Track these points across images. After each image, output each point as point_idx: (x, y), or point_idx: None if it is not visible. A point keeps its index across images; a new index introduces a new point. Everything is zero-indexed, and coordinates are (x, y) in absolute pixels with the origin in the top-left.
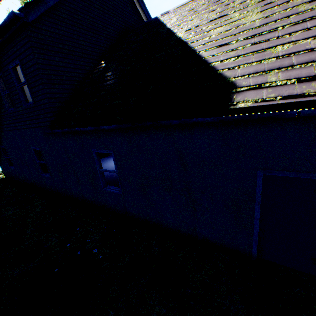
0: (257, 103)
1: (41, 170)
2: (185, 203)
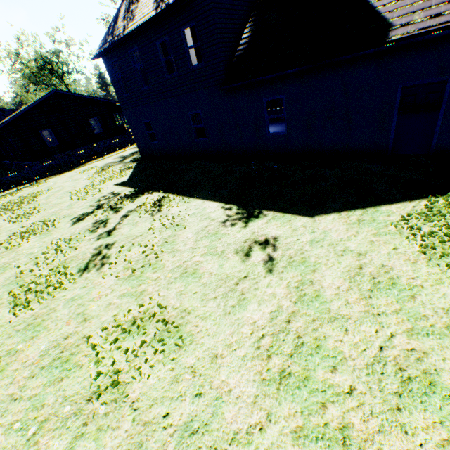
0: (403, 36)
1: (195, 135)
2: (343, 126)
